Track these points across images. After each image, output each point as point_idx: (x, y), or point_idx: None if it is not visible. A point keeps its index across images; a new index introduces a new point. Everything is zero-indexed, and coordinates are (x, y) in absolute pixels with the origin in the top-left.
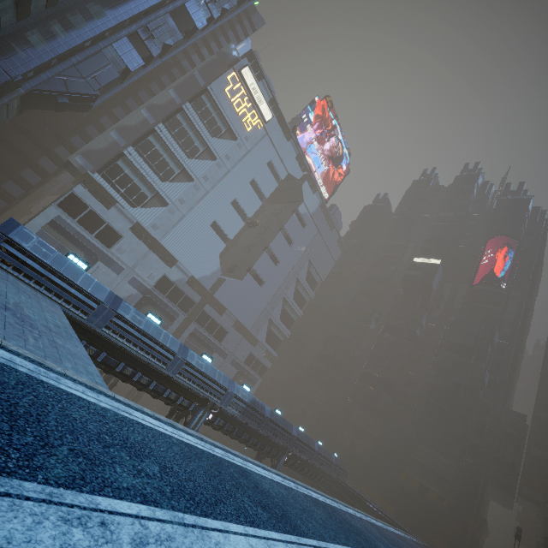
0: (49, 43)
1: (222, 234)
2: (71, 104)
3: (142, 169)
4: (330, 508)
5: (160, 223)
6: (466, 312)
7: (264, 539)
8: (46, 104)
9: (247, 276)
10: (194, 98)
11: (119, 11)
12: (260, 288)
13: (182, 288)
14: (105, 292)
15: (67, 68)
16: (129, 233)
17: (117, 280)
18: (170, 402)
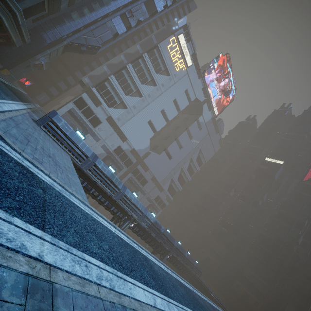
0: (81, 18)
1: (153, 127)
2: (87, 51)
3: (117, 87)
4: (188, 289)
5: (121, 117)
6: (294, 197)
7: (151, 293)
8: (75, 49)
9: (163, 153)
10: (150, 50)
11: (118, 2)
12: (169, 160)
13: (127, 154)
14: (91, 152)
15: (87, 31)
16: (105, 121)
17: (96, 144)
18: (113, 213)
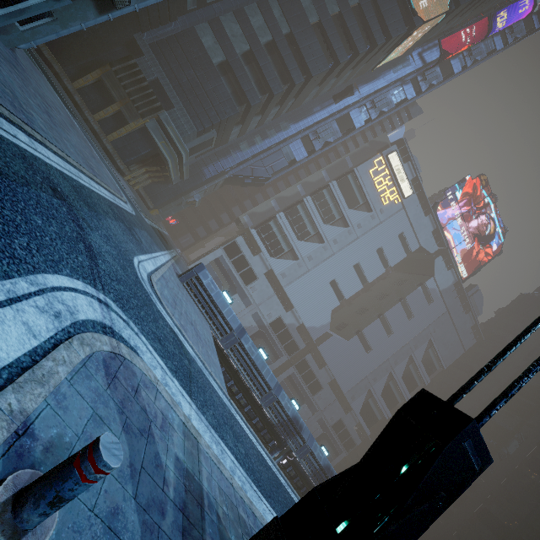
0: (250, 148)
1: (338, 292)
2: (252, 183)
3: (286, 229)
4: None
5: (288, 272)
6: None
7: None
8: (237, 182)
9: (355, 338)
10: (341, 176)
11: (299, 124)
12: (366, 353)
13: (291, 332)
14: (237, 323)
15: (256, 161)
16: (263, 276)
17: (245, 311)
18: (256, 429)
